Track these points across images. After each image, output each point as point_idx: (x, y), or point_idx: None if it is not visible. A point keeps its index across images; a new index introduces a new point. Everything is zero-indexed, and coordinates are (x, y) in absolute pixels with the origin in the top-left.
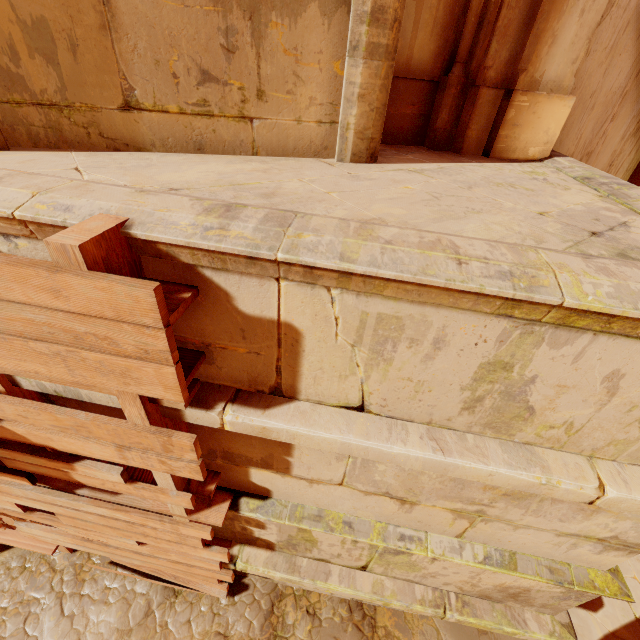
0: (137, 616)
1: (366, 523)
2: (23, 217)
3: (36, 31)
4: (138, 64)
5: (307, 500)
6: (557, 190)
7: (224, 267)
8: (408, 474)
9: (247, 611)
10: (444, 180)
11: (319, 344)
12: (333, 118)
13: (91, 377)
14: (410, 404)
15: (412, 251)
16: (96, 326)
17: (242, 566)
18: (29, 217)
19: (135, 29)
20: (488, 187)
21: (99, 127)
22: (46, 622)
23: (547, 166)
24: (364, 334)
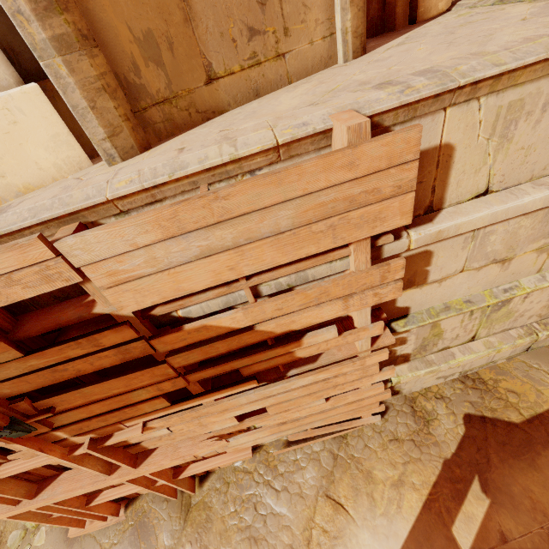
0: (329, 463)
1: (478, 295)
2: (284, 141)
3: (146, 43)
4: (210, 41)
5: (435, 301)
6: (500, 12)
7: (413, 116)
8: (510, 234)
9: (398, 419)
10: (428, 38)
11: (465, 151)
12: (331, 31)
13: (348, 236)
14: (520, 170)
15: (528, 45)
16: (370, 182)
17: (396, 380)
18: (289, 139)
19: (204, 13)
20: (461, 28)
21: (195, 105)
22: (270, 502)
23: (459, 10)
24: (497, 125)
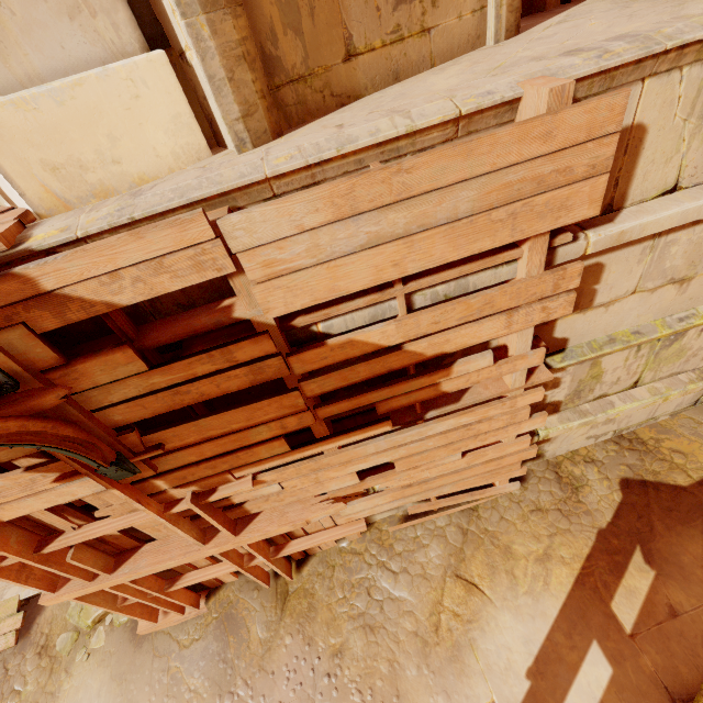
0: (457, 539)
1: (648, 326)
2: (468, 111)
3: (287, 6)
4: (353, 8)
5: (598, 332)
6: None
7: (608, 87)
8: (694, 245)
9: (540, 487)
10: (597, 14)
11: (658, 134)
12: (482, 3)
13: (528, 228)
14: None
15: None
16: (563, 159)
17: (544, 433)
18: (473, 108)
19: None
20: (636, 2)
21: (330, 87)
22: (387, 586)
23: None
24: (697, 103)
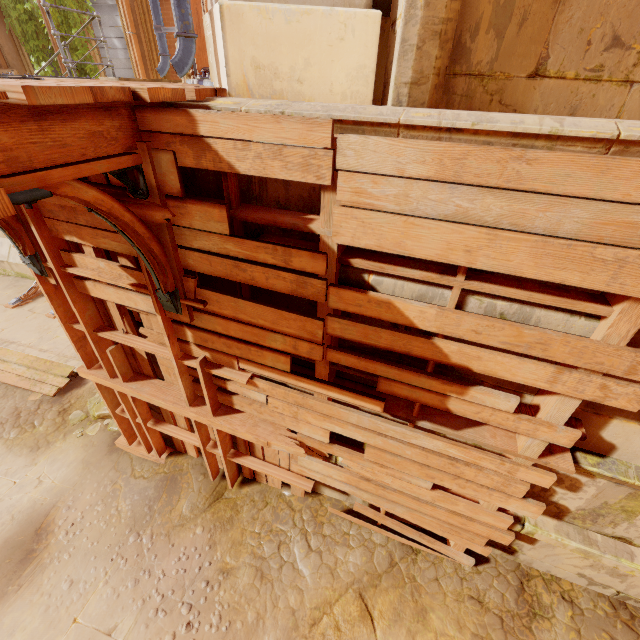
0: (382, 564)
1: None
2: (628, 137)
3: (502, 9)
4: (564, 34)
5: None
6: None
7: None
8: None
9: (495, 583)
10: None
11: None
12: None
13: (632, 285)
14: None
15: None
16: None
17: (531, 528)
18: (636, 136)
19: (579, 1)
20: None
21: (502, 94)
22: (297, 553)
23: None
24: None
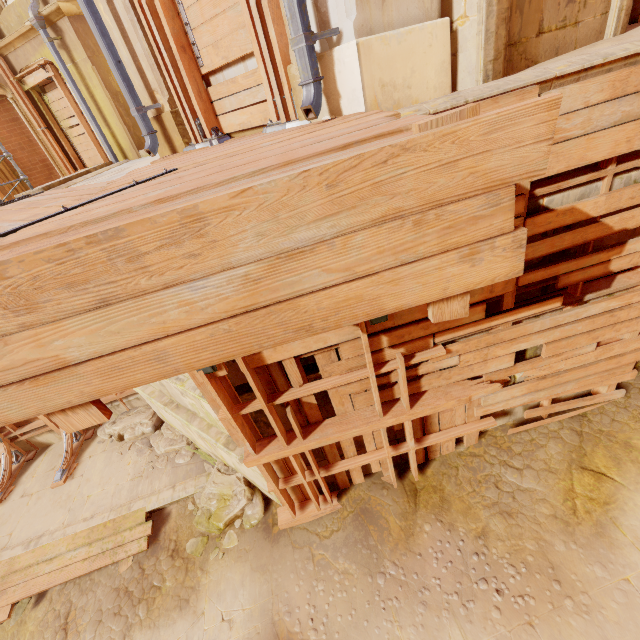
0: (574, 439)
1: None
2: None
3: None
4: (548, 2)
5: None
6: None
7: None
8: None
9: None
10: None
11: None
12: (606, 10)
13: None
14: None
15: None
16: None
17: None
18: None
19: None
20: None
21: (525, 53)
22: (513, 480)
23: None
24: None
